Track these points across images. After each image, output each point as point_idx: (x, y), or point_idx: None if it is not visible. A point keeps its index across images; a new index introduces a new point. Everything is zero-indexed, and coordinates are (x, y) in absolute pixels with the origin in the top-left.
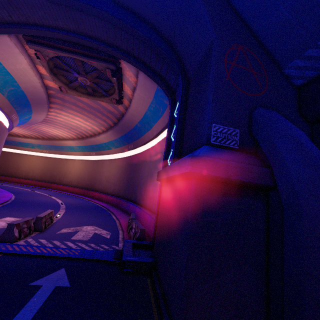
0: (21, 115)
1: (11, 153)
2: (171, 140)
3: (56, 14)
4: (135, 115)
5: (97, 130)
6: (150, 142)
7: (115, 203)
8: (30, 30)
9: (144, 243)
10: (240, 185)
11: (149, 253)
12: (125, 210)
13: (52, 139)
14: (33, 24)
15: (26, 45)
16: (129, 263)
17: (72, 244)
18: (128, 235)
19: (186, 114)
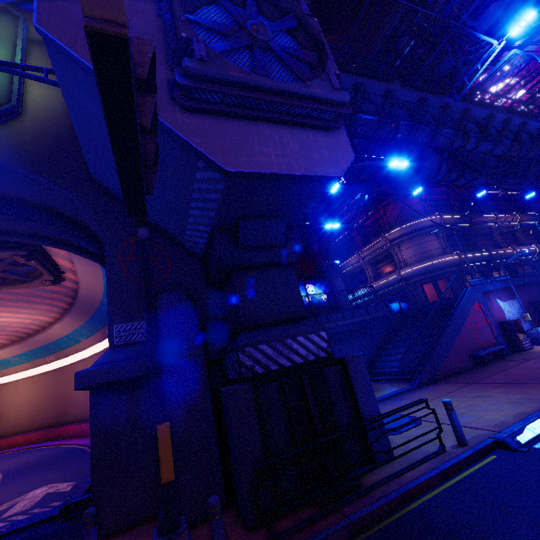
0: None
1: None
2: None
3: None
4: (93, 290)
5: (45, 320)
6: None
7: None
8: None
9: None
10: (140, 379)
11: None
12: None
13: None
14: None
15: None
16: (76, 505)
17: (1, 523)
18: None
19: None
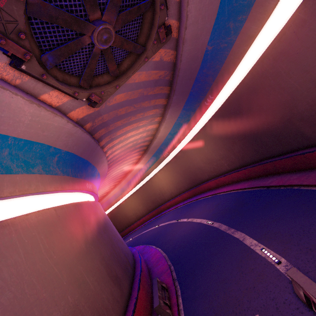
0: (91, 179)
1: (112, 211)
2: None
3: None
4: (200, 31)
5: (153, 128)
6: (248, 51)
7: (254, 174)
8: None
9: None
10: None
11: None
12: (299, 168)
13: (125, 176)
14: None
15: None
16: None
17: None
18: None
19: None
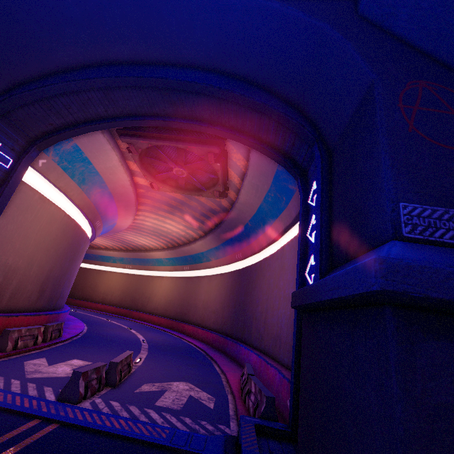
0: (106, 221)
1: (90, 269)
2: (307, 241)
3: (153, 100)
4: (245, 211)
5: (193, 236)
6: (267, 248)
7: (217, 343)
8: (125, 122)
9: (275, 427)
10: None
11: (288, 451)
12: (233, 357)
13: (137, 250)
14: (128, 116)
15: (118, 140)
16: None
17: (157, 415)
18: (244, 405)
19: (333, 197)
